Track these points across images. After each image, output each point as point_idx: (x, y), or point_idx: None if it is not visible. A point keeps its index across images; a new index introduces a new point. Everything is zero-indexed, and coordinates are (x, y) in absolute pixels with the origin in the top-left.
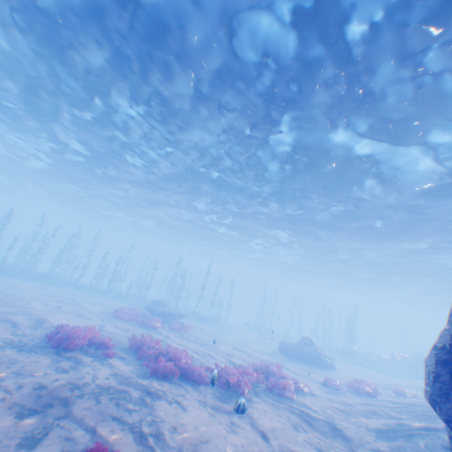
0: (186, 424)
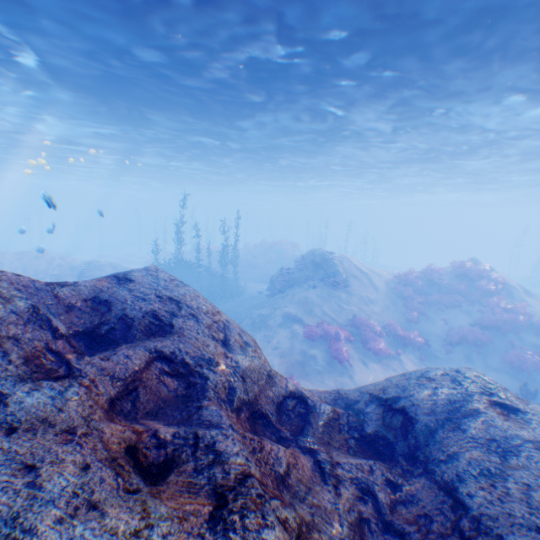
0: None
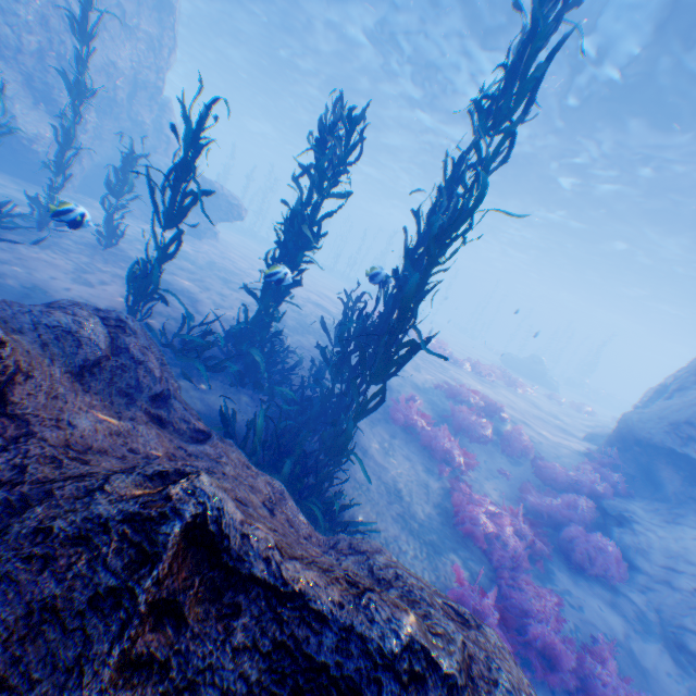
0: (472, 385)
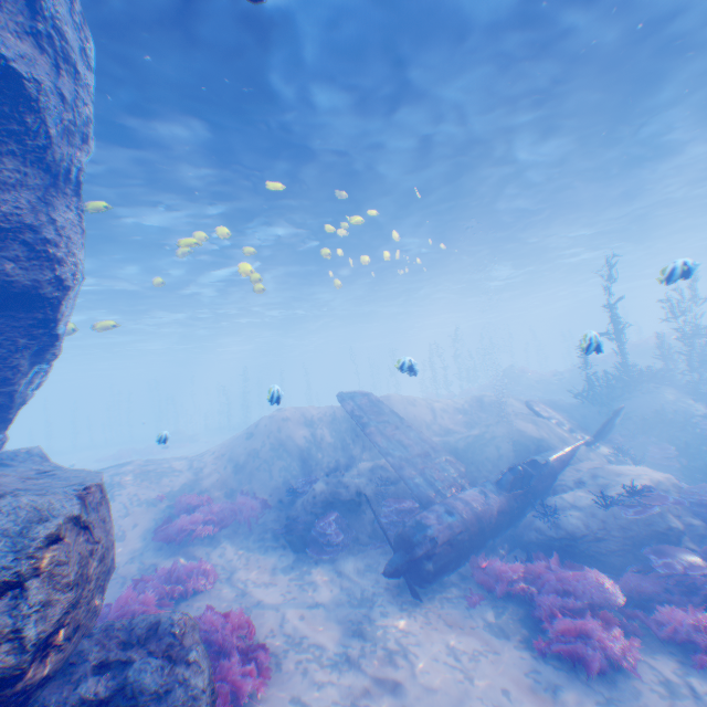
0: None
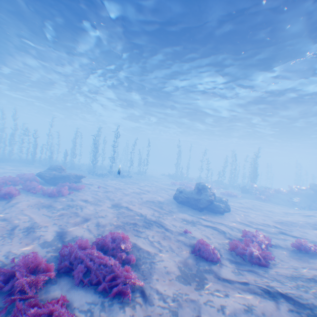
0: None
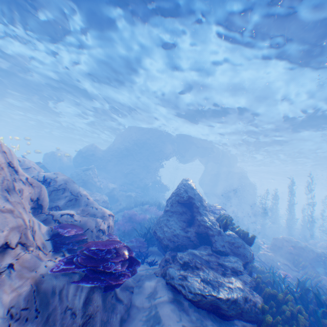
0: None
